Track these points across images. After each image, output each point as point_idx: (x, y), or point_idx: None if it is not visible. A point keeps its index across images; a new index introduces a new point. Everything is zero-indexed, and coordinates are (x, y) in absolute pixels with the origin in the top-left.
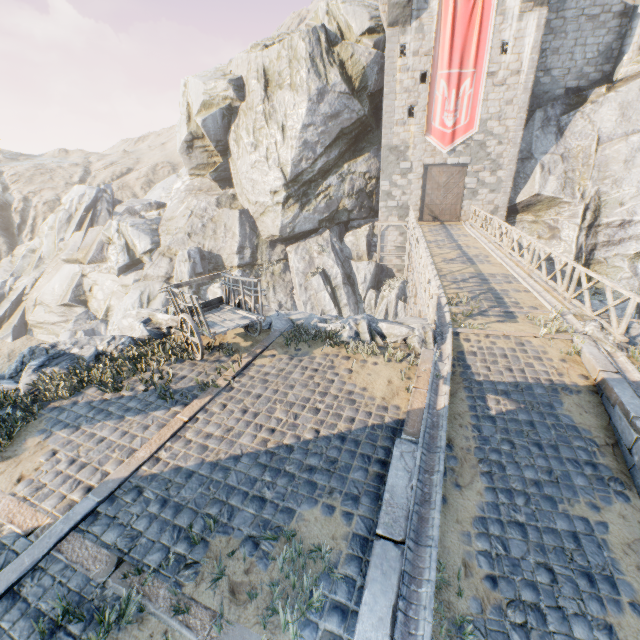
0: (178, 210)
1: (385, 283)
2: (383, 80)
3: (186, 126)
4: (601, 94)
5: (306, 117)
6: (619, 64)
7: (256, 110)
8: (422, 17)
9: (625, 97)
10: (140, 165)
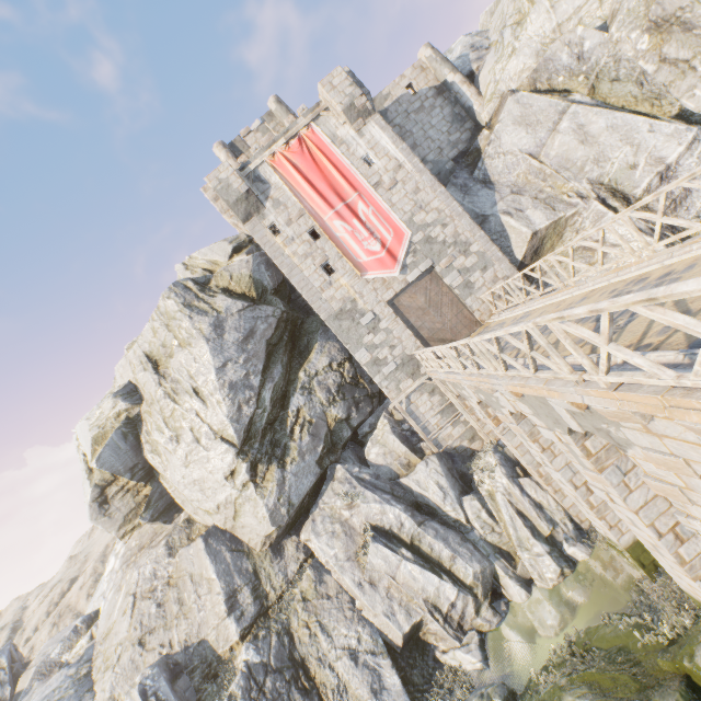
0: (115, 608)
1: (472, 471)
2: (278, 272)
3: (88, 481)
4: (487, 135)
5: (215, 359)
6: (475, 115)
7: (157, 399)
8: (271, 195)
9: (512, 117)
10: (88, 562)
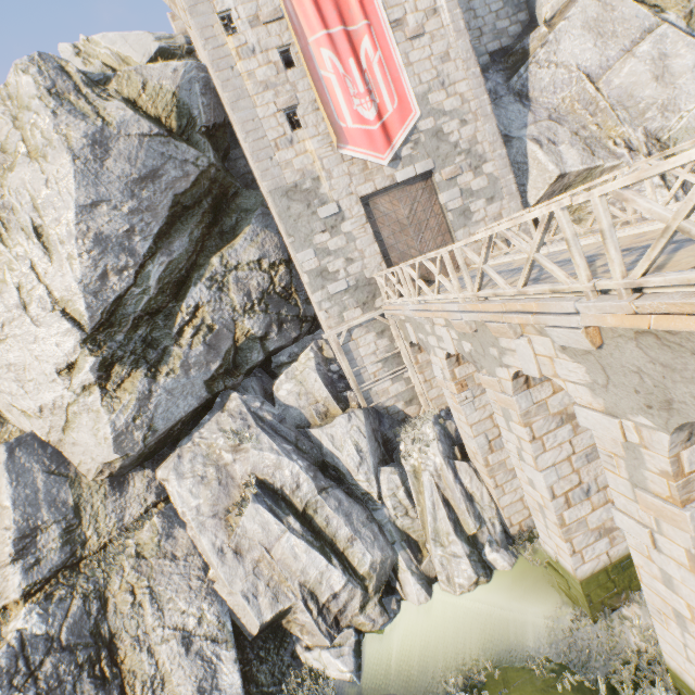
0: None
1: (400, 439)
2: (220, 108)
3: None
4: (544, 34)
5: (80, 190)
6: (536, 4)
7: None
8: None
9: (585, 17)
10: None
